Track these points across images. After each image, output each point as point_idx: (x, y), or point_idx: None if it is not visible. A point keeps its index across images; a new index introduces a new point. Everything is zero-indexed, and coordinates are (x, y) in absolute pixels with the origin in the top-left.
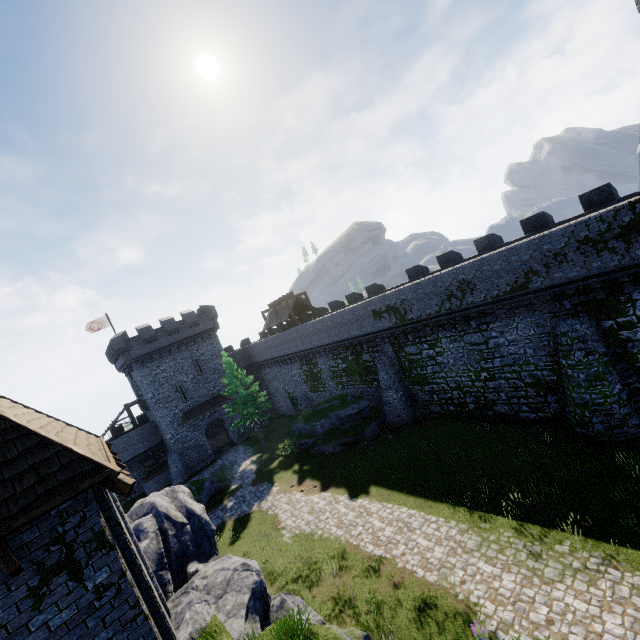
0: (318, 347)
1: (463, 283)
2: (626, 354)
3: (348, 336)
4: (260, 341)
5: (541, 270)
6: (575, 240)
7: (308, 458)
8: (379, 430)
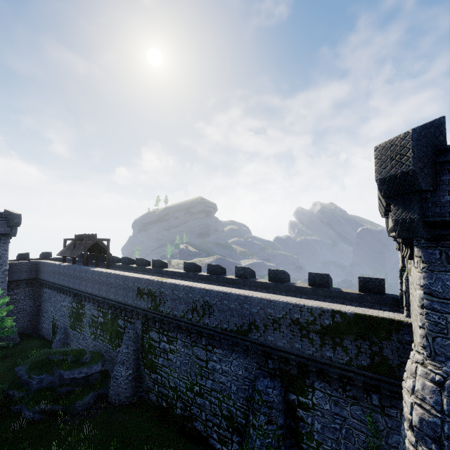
0: (89, 293)
1: (207, 304)
2: (297, 430)
3: (113, 298)
4: (50, 263)
5: (261, 327)
6: (290, 317)
7: (1, 417)
8: (93, 403)
